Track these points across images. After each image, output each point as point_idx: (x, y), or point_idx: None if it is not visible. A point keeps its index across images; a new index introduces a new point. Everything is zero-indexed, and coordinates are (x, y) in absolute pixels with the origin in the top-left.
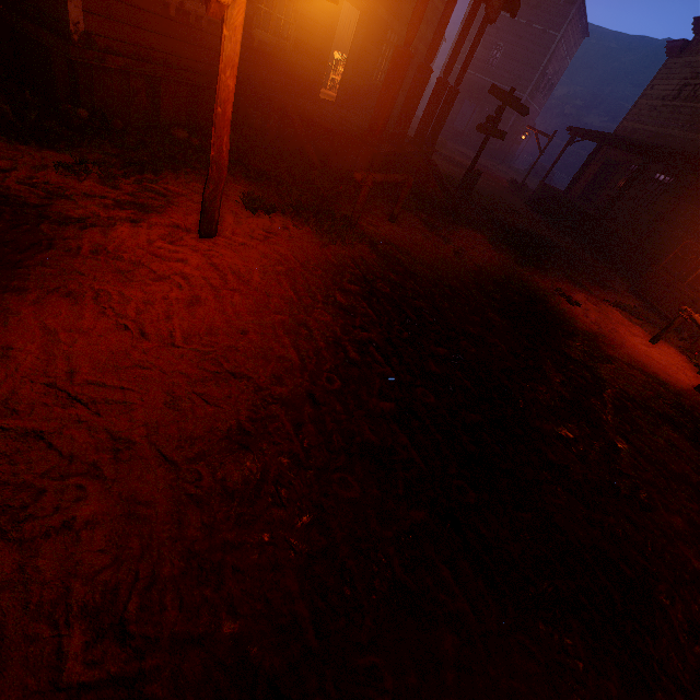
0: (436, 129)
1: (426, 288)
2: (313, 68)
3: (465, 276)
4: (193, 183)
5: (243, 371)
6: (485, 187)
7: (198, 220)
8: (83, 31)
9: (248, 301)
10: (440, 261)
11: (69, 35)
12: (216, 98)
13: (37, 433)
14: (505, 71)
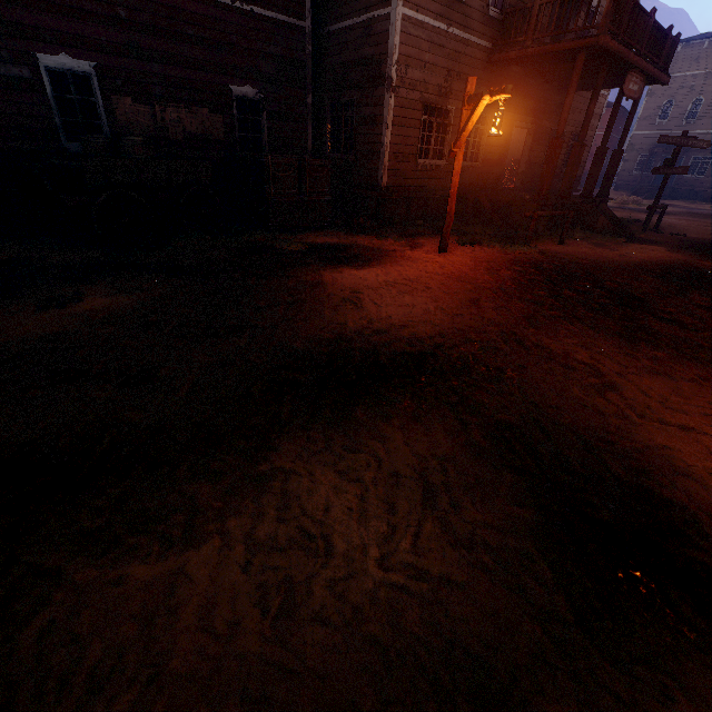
0: (606, 183)
1: (582, 266)
2: (495, 172)
3: (625, 263)
4: (430, 239)
5: (468, 281)
6: (685, 222)
7: (436, 248)
8: (386, 186)
9: (466, 267)
10: (601, 258)
11: (381, 189)
12: (450, 187)
13: (405, 284)
14: (711, 118)
